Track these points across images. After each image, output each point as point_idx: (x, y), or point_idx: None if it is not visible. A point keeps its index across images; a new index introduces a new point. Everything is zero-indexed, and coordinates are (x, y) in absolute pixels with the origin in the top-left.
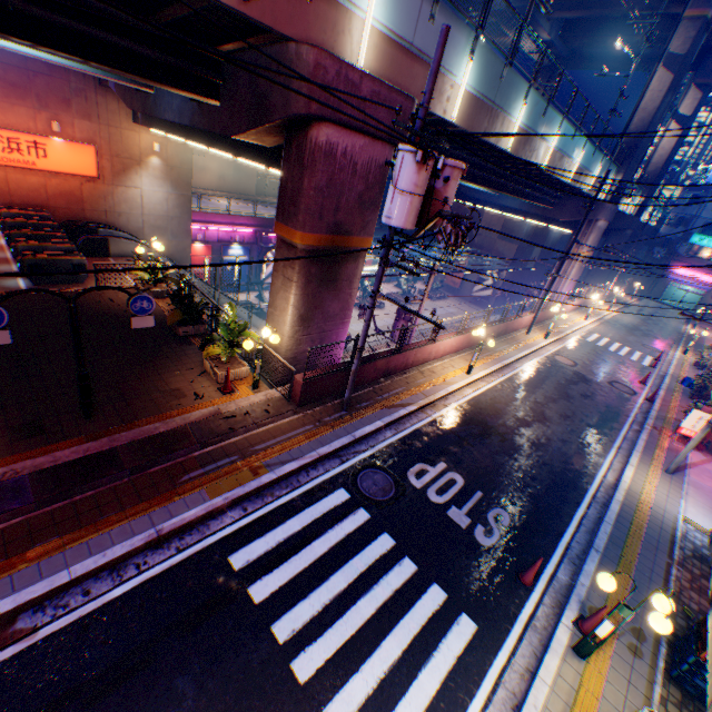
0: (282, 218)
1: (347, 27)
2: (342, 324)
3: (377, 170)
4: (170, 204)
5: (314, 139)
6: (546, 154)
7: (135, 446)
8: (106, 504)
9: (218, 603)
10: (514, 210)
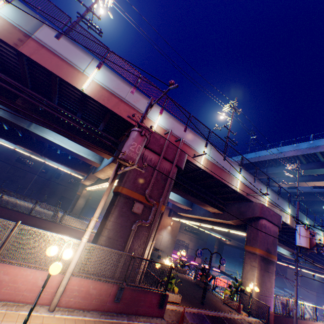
0: (248, 243)
1: (262, 199)
2: (270, 294)
3: (275, 233)
4: (168, 241)
5: (260, 222)
6: (320, 239)
7: (226, 318)
8: None
9: None
10: (306, 267)
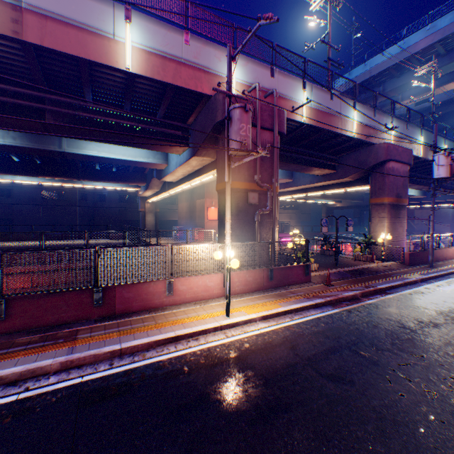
0: (373, 196)
1: (386, 137)
2: (402, 238)
3: (405, 174)
4: None
5: (386, 167)
6: None
7: (363, 269)
8: (374, 278)
9: (451, 294)
10: (440, 202)
